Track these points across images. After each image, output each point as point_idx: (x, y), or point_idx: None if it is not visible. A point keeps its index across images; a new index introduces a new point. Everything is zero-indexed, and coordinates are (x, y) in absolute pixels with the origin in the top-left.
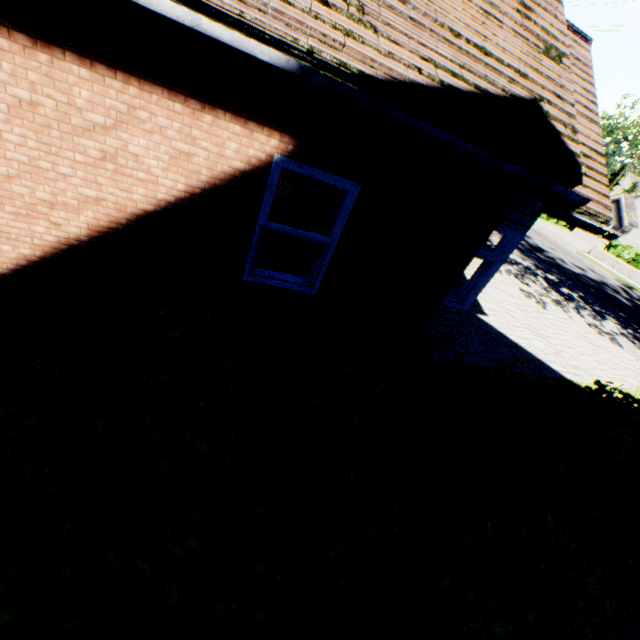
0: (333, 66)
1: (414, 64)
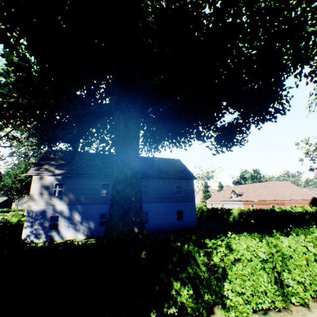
0: (310, 199)
1: (310, 198)
